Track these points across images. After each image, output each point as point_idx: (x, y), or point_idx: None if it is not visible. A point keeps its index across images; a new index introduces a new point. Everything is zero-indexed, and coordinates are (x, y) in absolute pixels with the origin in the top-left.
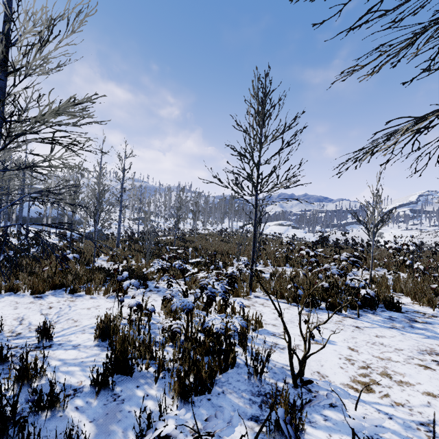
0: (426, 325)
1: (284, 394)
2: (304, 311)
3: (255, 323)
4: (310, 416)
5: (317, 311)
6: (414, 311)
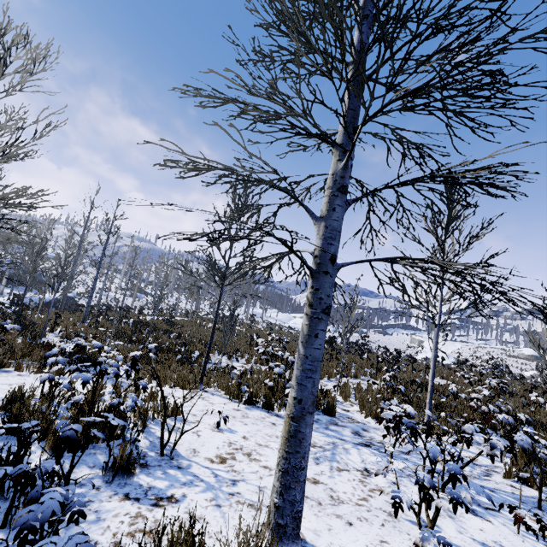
0: (340, 428)
1: (147, 458)
2: (239, 407)
3: (172, 410)
4: (154, 471)
5: (251, 408)
6: (348, 417)
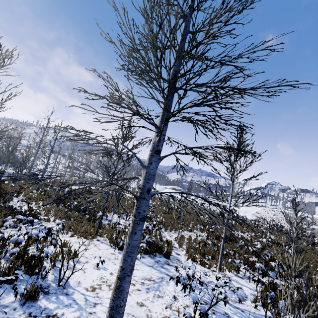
0: (170, 267)
1: (50, 288)
2: (115, 251)
3: (73, 255)
4: (51, 297)
5: (122, 253)
6: (177, 259)
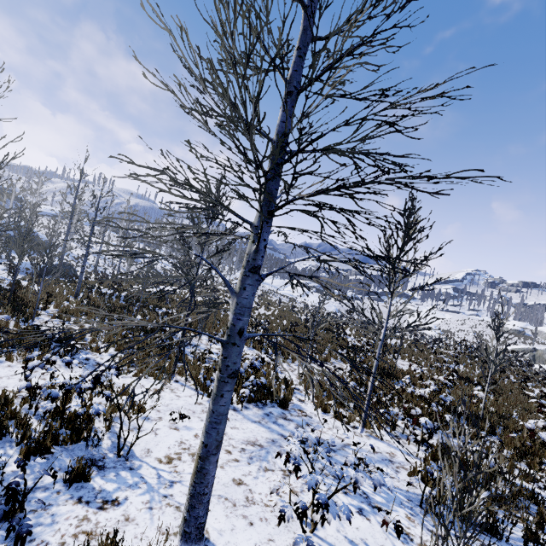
0: (287, 422)
1: (106, 460)
2: (202, 400)
3: (138, 408)
4: (108, 473)
5: None
6: (299, 409)
